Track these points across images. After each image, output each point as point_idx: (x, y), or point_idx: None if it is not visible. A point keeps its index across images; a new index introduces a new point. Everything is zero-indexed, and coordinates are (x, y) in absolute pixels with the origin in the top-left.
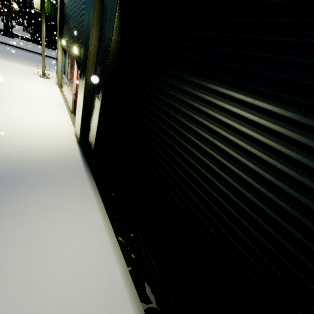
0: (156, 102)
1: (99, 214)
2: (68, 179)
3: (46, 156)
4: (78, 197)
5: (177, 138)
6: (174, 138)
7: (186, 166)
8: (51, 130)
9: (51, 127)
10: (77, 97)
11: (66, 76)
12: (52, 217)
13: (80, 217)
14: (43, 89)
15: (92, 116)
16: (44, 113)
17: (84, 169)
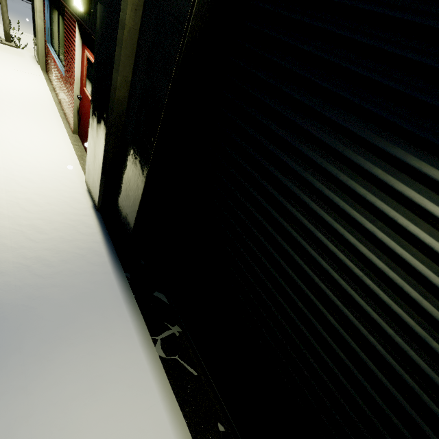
0: (327, 216)
1: (160, 399)
2: (88, 314)
3: (33, 255)
4: (114, 361)
5: (401, 343)
6: (390, 338)
7: (426, 425)
8: (37, 181)
9: (36, 173)
10: (84, 105)
11: (57, 50)
12: (64, 438)
13: (124, 419)
14: (11, 74)
15: (127, 170)
16: (18, 136)
17: (115, 280)
